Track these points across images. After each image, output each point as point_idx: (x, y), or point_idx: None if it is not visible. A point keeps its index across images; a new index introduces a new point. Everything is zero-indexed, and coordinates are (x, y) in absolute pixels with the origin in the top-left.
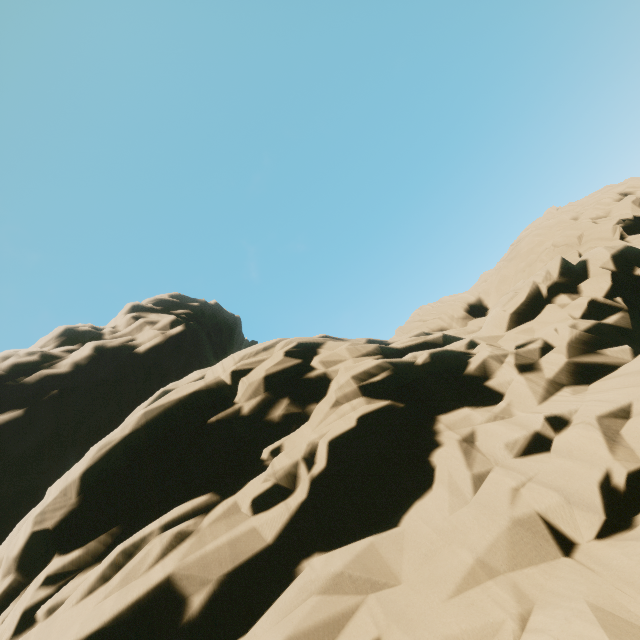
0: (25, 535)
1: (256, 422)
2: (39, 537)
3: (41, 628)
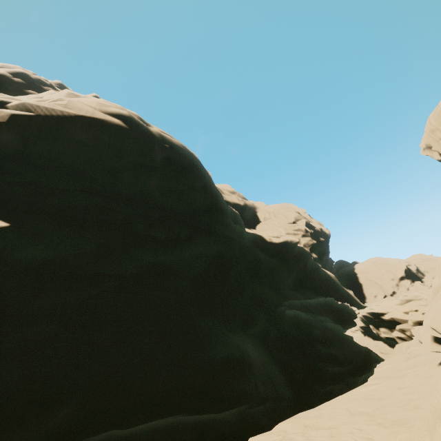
0: (401, 275)
1: (416, 274)
2: (402, 276)
3: (415, 286)
